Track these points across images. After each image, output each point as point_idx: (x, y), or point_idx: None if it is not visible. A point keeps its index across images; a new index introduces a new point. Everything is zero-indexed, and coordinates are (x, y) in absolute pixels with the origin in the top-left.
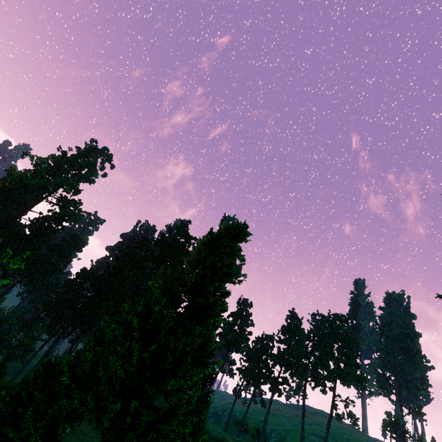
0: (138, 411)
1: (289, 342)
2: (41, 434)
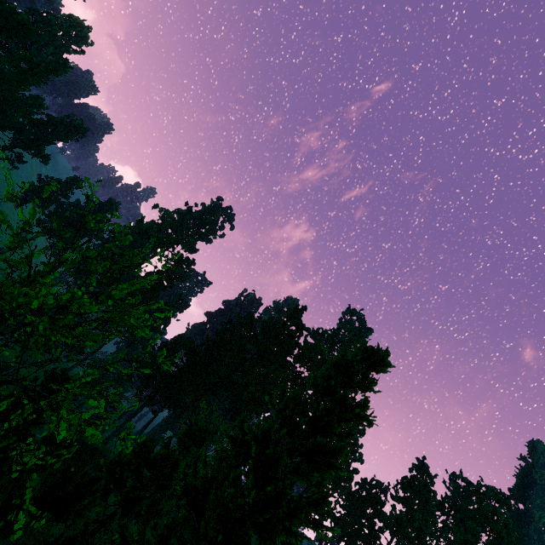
0: None
1: (411, 505)
2: (154, 543)
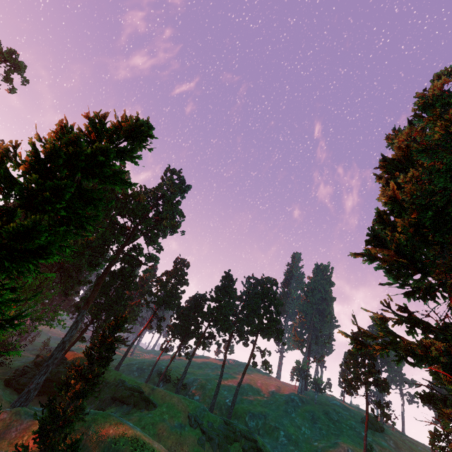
0: None
1: (219, 299)
2: None
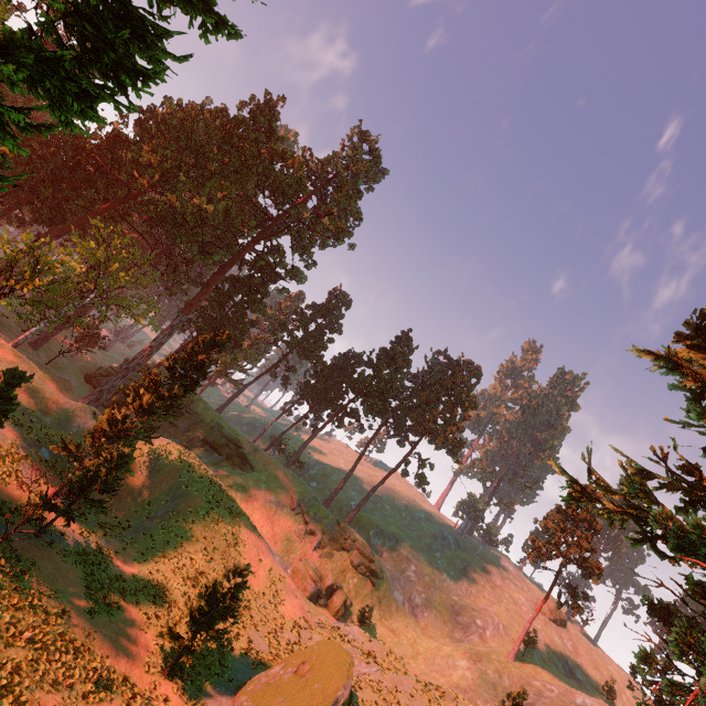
0: None
1: (380, 367)
2: None
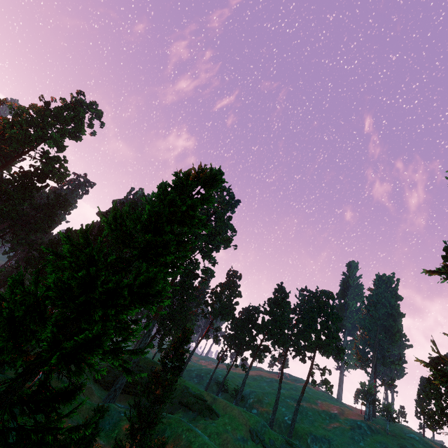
0: (58, 339)
1: (274, 313)
2: None
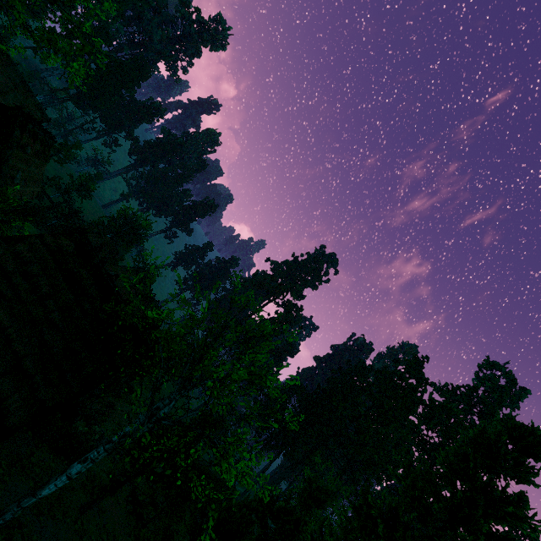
0: None
1: None
2: None
